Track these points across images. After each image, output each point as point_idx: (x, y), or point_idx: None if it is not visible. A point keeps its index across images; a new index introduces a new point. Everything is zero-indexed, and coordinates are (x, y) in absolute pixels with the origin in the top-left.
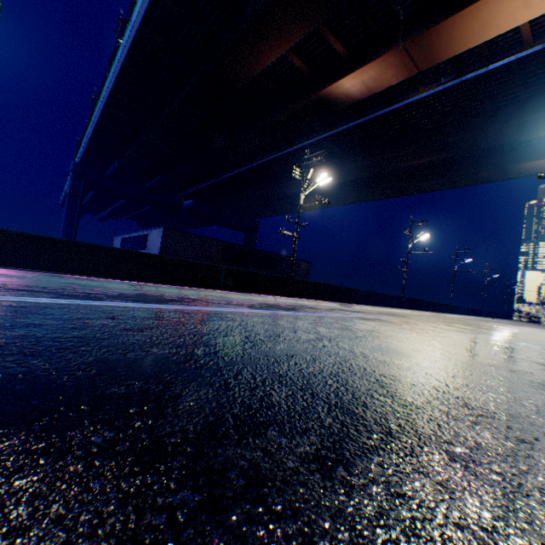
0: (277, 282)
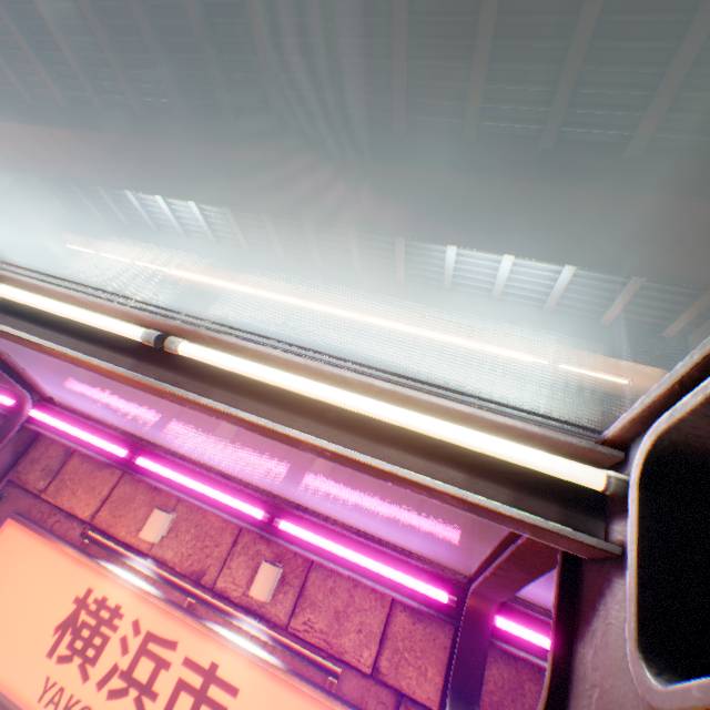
0: None
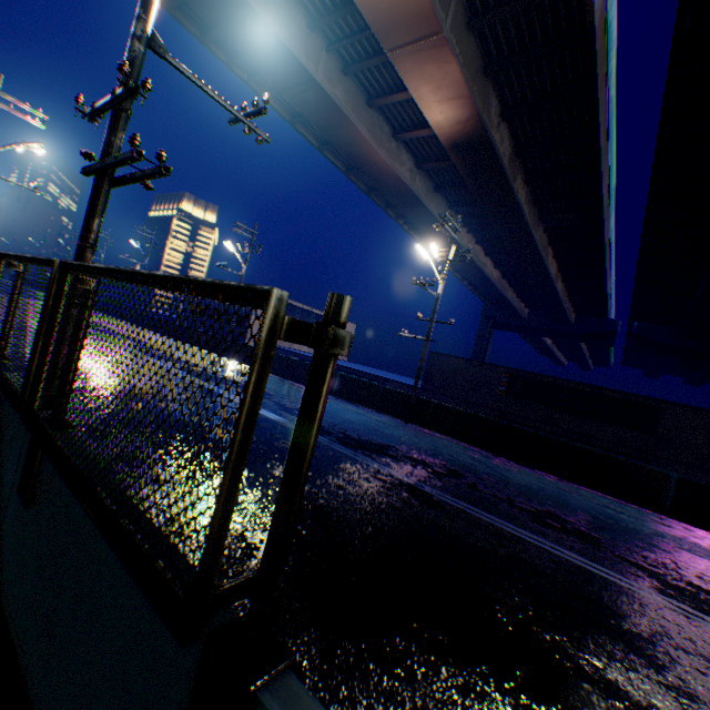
0: (398, 399)
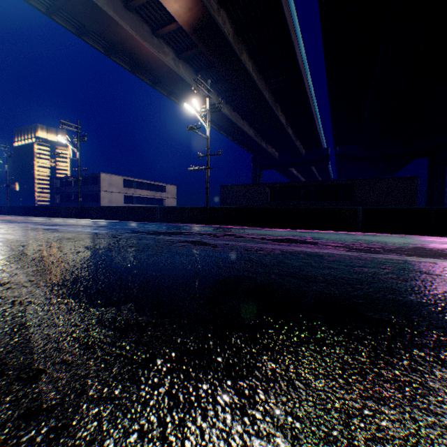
0: (199, 212)
